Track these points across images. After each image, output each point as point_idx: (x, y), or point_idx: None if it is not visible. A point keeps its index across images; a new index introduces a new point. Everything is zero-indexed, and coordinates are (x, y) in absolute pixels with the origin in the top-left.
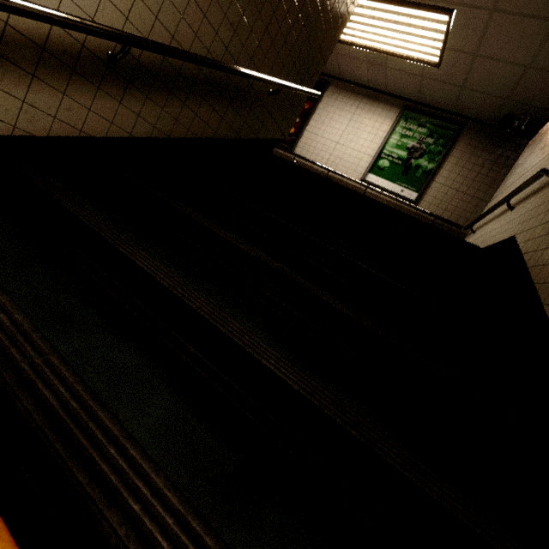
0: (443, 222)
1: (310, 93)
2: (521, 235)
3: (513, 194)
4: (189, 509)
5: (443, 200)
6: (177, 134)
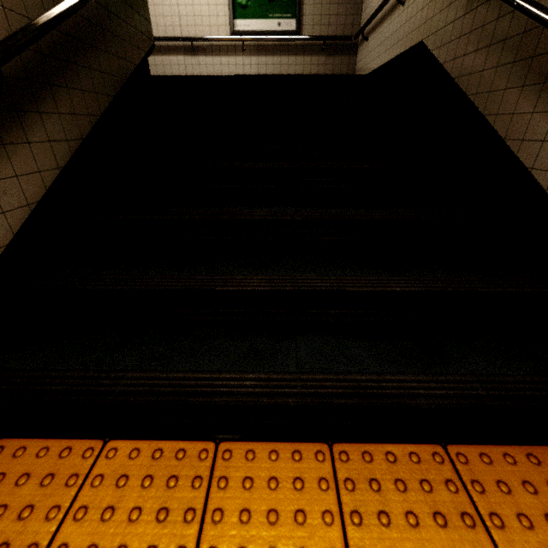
0: (332, 41)
1: None
2: (429, 40)
3: None
4: (431, 376)
5: (322, 13)
6: (84, 129)
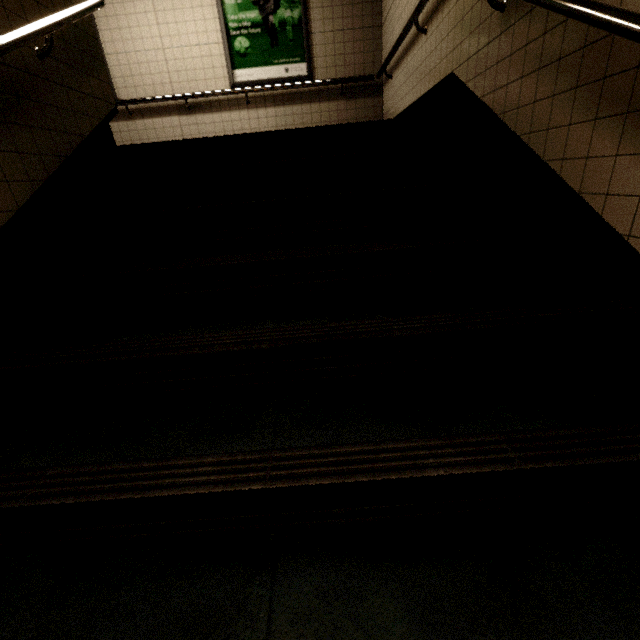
0: (351, 83)
1: (89, 8)
2: (461, 70)
3: (419, 11)
4: None
5: (336, 53)
6: None
